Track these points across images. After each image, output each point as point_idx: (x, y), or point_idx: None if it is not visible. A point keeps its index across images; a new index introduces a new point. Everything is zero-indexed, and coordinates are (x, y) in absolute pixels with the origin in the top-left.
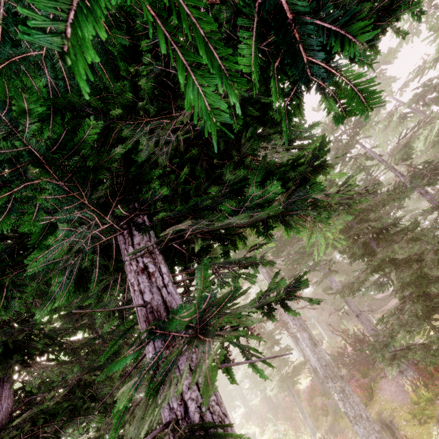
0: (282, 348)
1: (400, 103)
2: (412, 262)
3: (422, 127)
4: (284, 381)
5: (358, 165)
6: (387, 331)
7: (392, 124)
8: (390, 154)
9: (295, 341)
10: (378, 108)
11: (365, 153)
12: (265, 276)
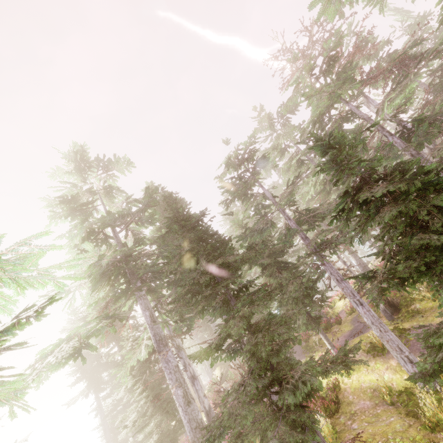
0: (165, 401)
1: (300, 150)
2: (261, 328)
3: (302, 178)
4: None
5: (257, 203)
6: (217, 423)
7: (291, 168)
8: (280, 198)
9: (191, 381)
10: (283, 151)
11: (263, 192)
12: (147, 320)
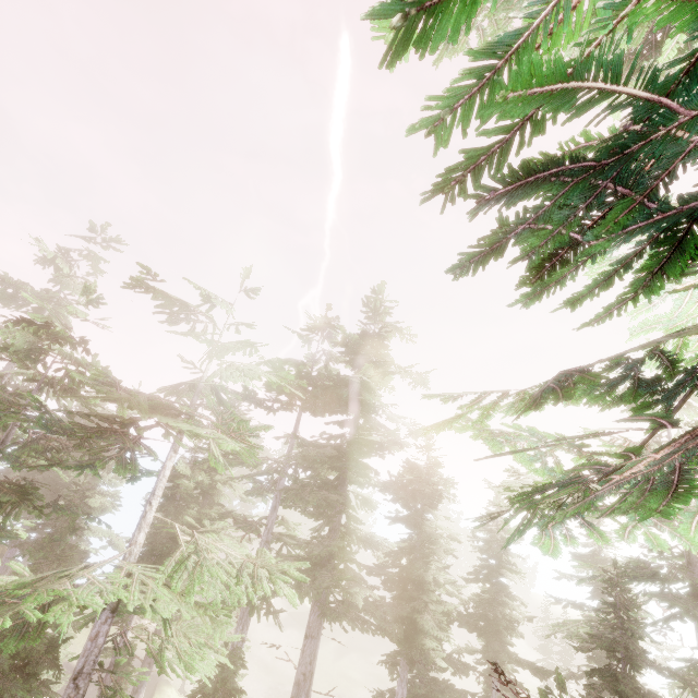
0: None
1: None
2: None
3: None
4: None
5: None
6: None
7: None
8: None
9: None
10: None
11: None
12: None
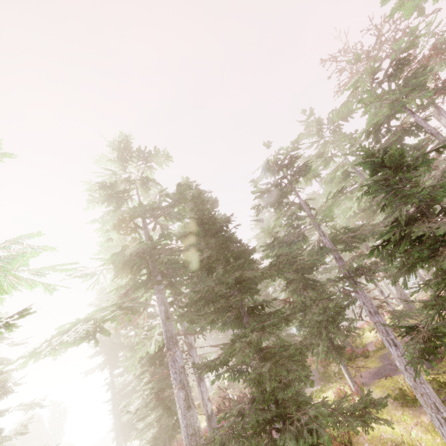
0: (168, 397)
1: (347, 161)
2: (271, 354)
3: (345, 194)
4: (156, 438)
5: (291, 213)
6: None
7: (335, 179)
8: (317, 212)
9: (198, 381)
10: (328, 160)
11: (300, 202)
12: (161, 314)
